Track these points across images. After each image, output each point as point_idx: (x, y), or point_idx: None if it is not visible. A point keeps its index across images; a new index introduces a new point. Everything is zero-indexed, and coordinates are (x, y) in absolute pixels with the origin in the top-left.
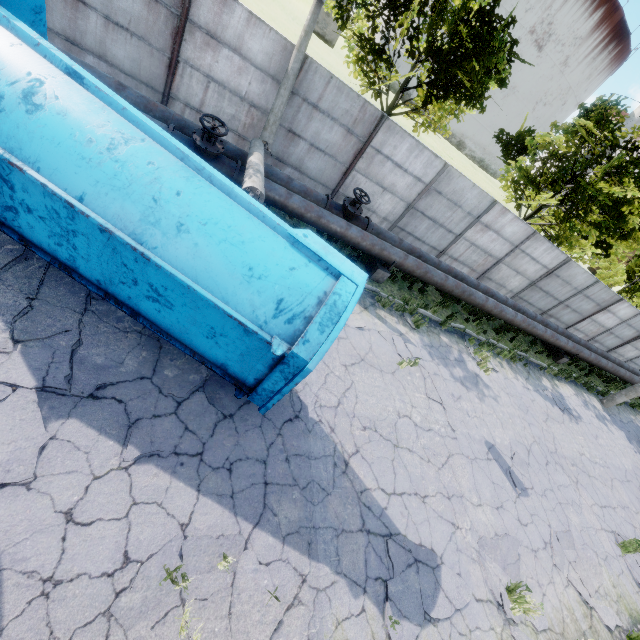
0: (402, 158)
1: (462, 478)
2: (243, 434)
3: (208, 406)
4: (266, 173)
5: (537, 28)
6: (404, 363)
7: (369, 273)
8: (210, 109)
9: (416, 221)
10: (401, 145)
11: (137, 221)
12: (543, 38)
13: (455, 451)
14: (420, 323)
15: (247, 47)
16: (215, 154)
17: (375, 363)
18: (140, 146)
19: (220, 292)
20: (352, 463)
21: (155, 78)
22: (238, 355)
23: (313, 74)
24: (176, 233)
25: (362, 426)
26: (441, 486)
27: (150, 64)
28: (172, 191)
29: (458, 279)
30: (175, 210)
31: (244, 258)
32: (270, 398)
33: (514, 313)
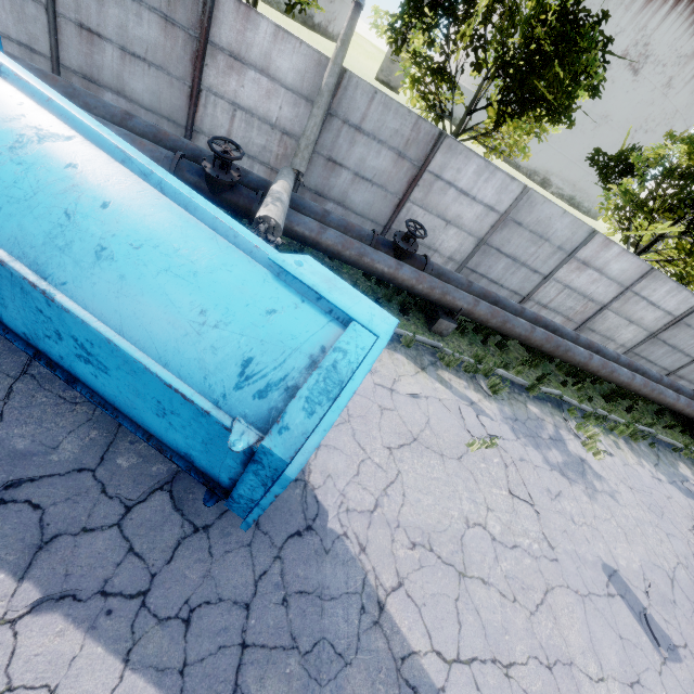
0: (468, 183)
1: (569, 629)
2: (220, 558)
3: (171, 513)
4: (297, 206)
5: (630, 51)
6: (475, 444)
7: (429, 324)
8: (238, 141)
9: (490, 260)
10: (466, 167)
11: (40, 245)
12: (638, 61)
13: (556, 582)
14: (498, 388)
15: (275, 66)
16: (228, 183)
17: (433, 444)
18: (61, 145)
19: (156, 348)
20: (390, 605)
21: (176, 111)
22: (200, 443)
23: (353, 90)
24: (94, 261)
25: (410, 542)
26: (536, 645)
27: (170, 96)
28: (96, 202)
29: (549, 330)
30: (95, 228)
31: (194, 296)
32: (252, 508)
33: (630, 374)
